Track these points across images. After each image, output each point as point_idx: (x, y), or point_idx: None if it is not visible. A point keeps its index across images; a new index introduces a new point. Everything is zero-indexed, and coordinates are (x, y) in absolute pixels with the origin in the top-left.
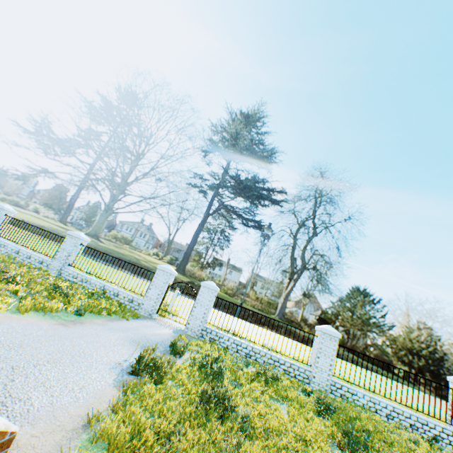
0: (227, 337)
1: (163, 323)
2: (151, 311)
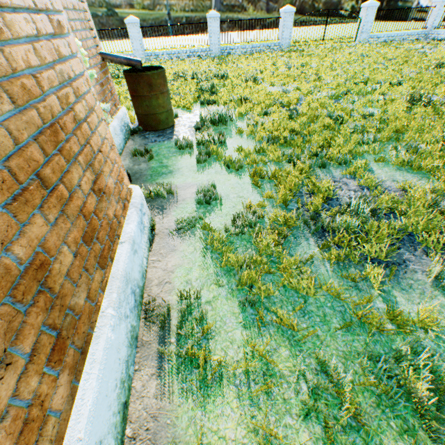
0: None
1: None
2: None
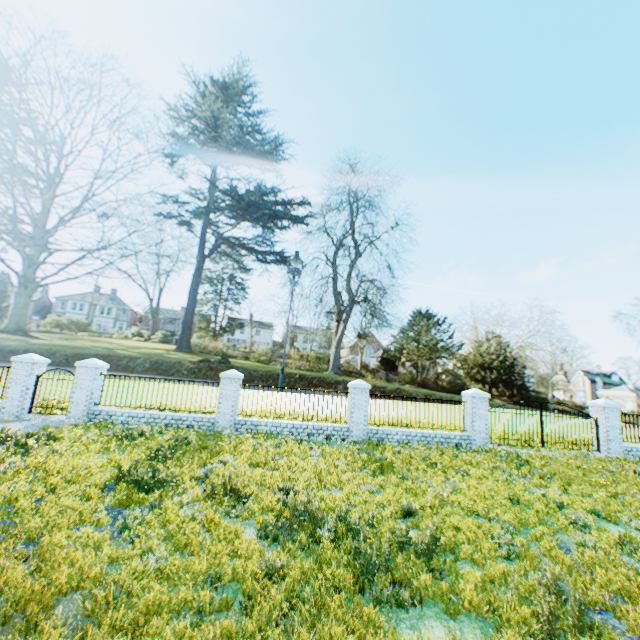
0: (121, 413)
1: (34, 421)
2: (18, 413)
